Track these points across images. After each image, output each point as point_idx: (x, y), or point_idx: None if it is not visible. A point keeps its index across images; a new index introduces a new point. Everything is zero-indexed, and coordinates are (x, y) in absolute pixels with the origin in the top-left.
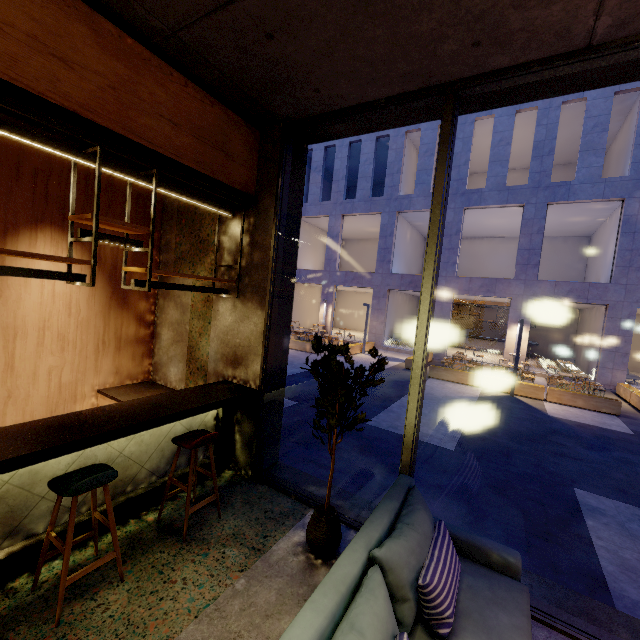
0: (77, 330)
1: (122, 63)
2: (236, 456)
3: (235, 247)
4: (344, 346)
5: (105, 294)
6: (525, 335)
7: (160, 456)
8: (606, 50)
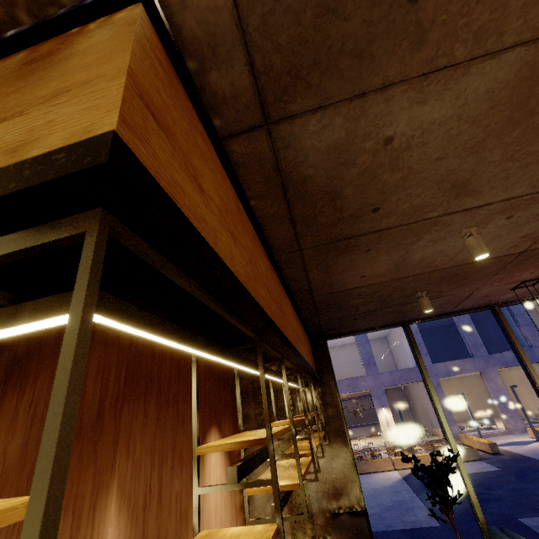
0: (224, 510)
1: (304, 337)
2: None
3: (311, 408)
4: (438, 452)
5: None
6: (390, 415)
7: None
8: (454, 313)
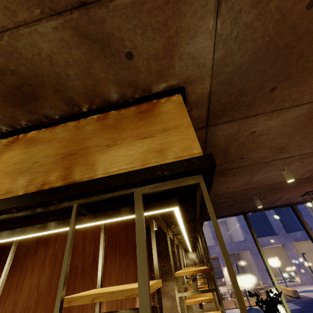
0: None
1: None
2: None
3: (193, 263)
4: (270, 290)
5: None
6: None
7: None
8: (270, 208)
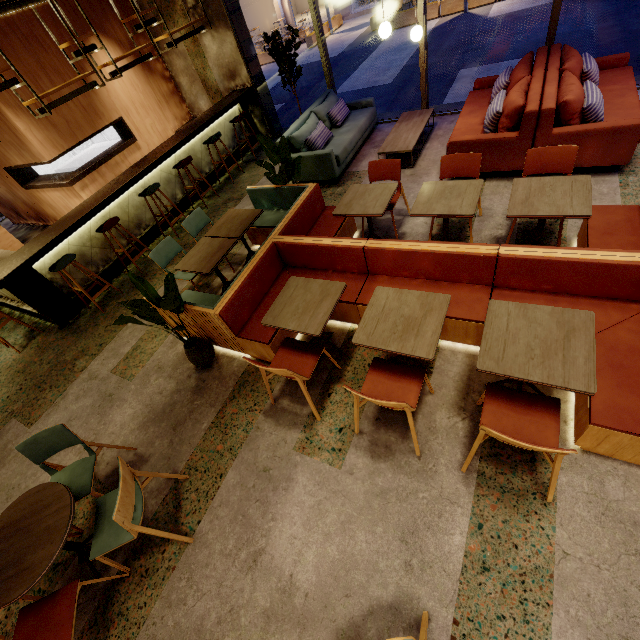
0: (145, 99)
1: None
2: (260, 132)
3: None
4: (276, 32)
5: (139, 68)
6: None
7: (228, 139)
8: None
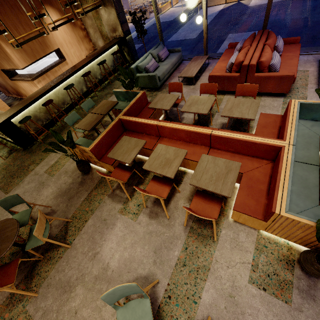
0: (71, 39)
1: None
2: (127, 59)
3: None
4: (134, 12)
5: (69, 23)
6: None
7: (111, 62)
8: None
